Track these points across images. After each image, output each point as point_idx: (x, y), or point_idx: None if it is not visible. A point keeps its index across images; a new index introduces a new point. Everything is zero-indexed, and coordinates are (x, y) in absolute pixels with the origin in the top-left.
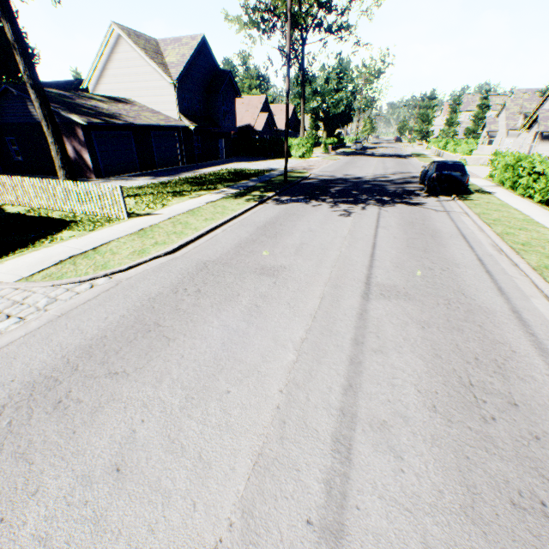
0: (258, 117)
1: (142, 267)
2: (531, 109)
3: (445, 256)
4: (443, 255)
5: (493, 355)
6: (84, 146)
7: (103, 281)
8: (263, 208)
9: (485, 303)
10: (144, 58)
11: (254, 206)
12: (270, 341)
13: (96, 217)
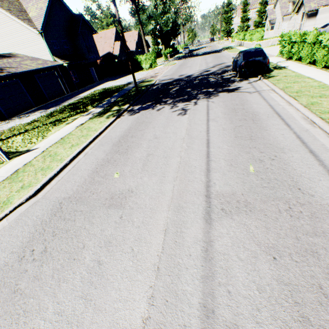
0: (114, 45)
1: (1, 223)
2: None
3: (269, 141)
4: (267, 140)
5: None
6: None
7: None
8: (120, 121)
9: (324, 198)
10: (11, 18)
11: (112, 121)
12: None
13: None
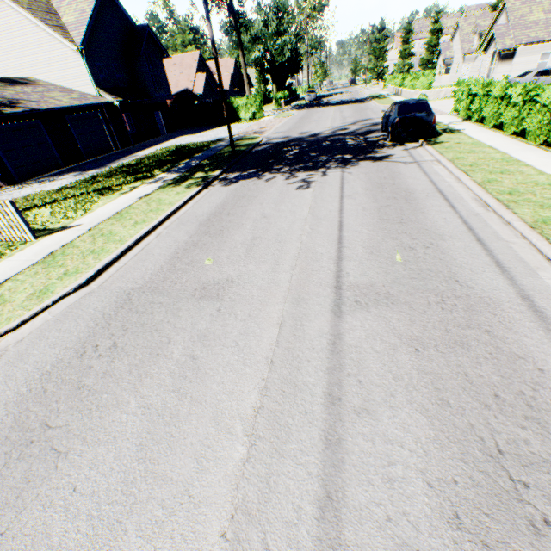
0: (195, 78)
1: (42, 317)
2: (485, 26)
3: (426, 226)
4: (422, 224)
5: (517, 384)
6: None
7: None
8: (208, 193)
9: (486, 290)
10: (33, 22)
11: (196, 193)
12: (210, 425)
13: None
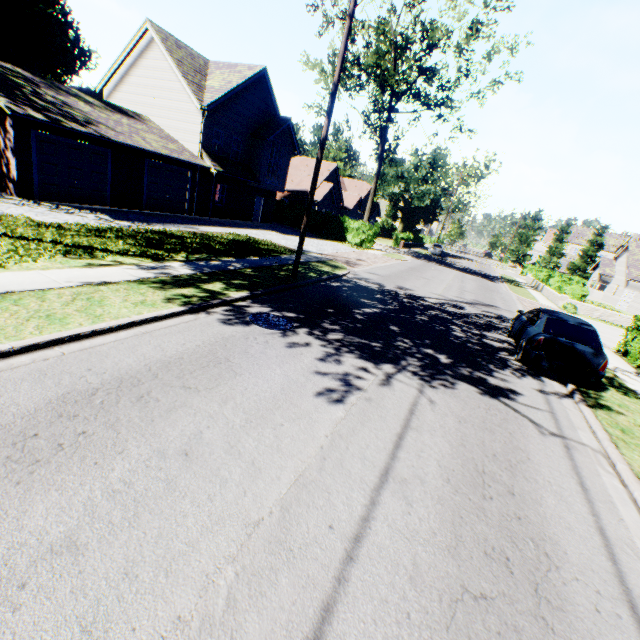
0: (321, 185)
1: None
2: None
3: None
4: None
5: None
6: (12, 146)
7: None
8: (185, 323)
9: None
10: (175, 71)
11: (168, 314)
12: None
13: None
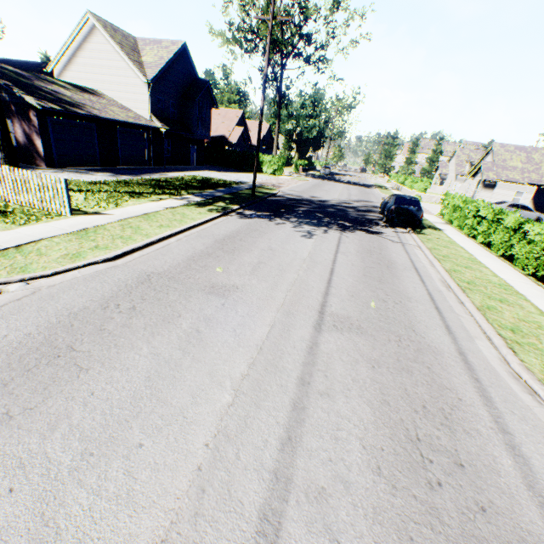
0: (234, 129)
1: (72, 273)
2: (476, 159)
3: (399, 289)
4: (396, 287)
5: (441, 403)
6: (37, 131)
7: (16, 287)
8: (226, 220)
9: (434, 342)
10: (119, 53)
11: (216, 217)
12: (206, 377)
13: (33, 209)
